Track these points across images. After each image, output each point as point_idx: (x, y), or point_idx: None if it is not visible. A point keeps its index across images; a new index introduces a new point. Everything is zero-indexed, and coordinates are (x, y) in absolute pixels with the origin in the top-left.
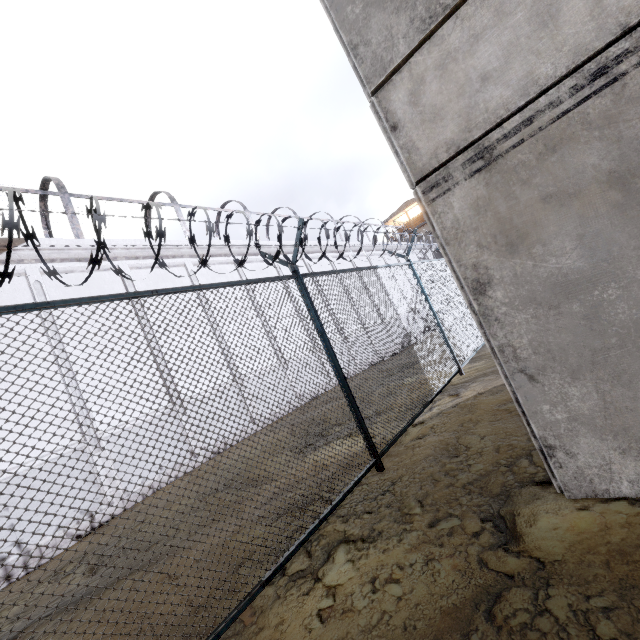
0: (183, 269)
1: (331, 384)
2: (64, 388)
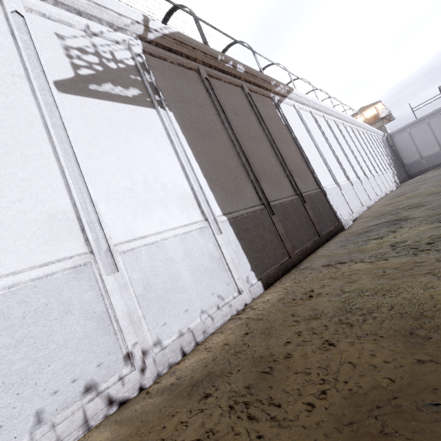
0: (323, 119)
1: (383, 194)
2: (321, 160)
